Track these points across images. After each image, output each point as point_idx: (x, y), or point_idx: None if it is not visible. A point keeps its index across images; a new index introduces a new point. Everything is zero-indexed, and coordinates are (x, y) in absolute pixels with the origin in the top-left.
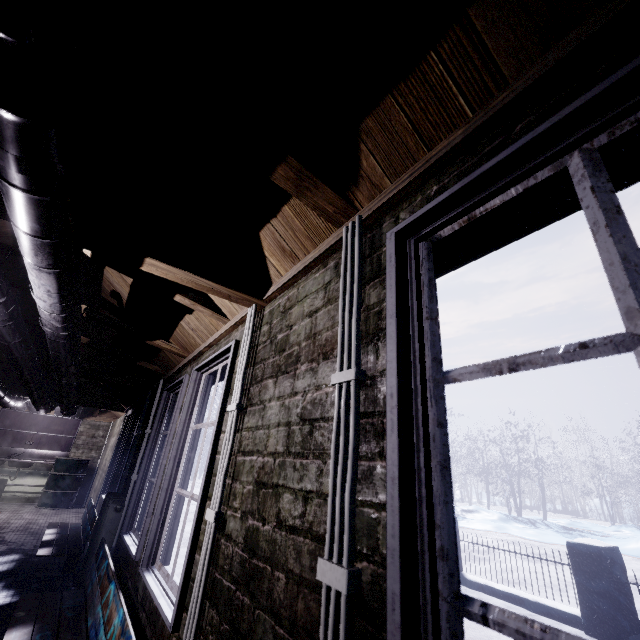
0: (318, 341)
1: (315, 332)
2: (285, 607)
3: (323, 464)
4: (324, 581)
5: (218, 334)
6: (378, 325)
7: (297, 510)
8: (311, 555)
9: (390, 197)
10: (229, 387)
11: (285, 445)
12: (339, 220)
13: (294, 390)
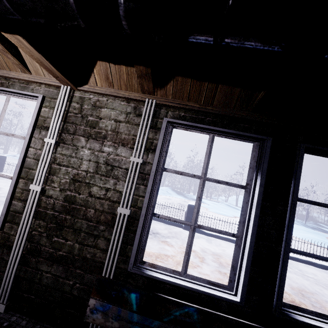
0: (120, 136)
1: (118, 131)
2: (94, 218)
3: (118, 181)
4: (121, 212)
5: (13, 75)
6: (151, 147)
7: (102, 193)
8: (109, 205)
9: (170, 105)
10: (36, 123)
11: (95, 170)
12: (145, 92)
13: (102, 150)
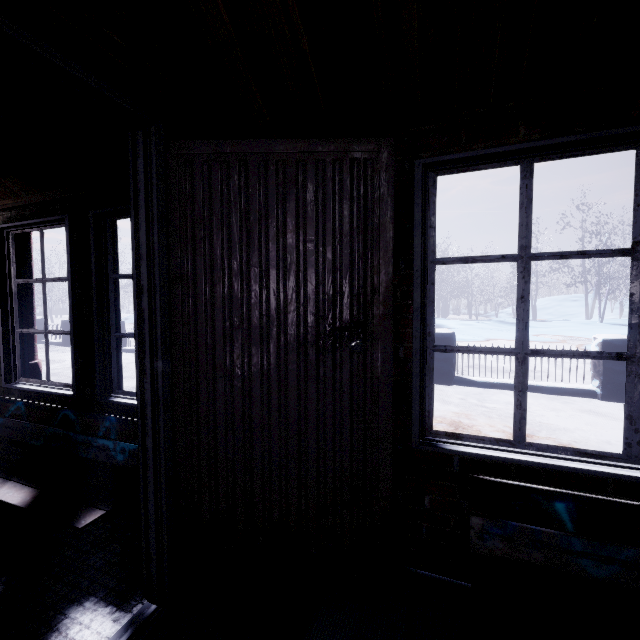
0: None
1: None
2: None
3: None
4: None
5: None
6: None
7: None
8: None
9: None
10: None
11: None
12: None
13: None
